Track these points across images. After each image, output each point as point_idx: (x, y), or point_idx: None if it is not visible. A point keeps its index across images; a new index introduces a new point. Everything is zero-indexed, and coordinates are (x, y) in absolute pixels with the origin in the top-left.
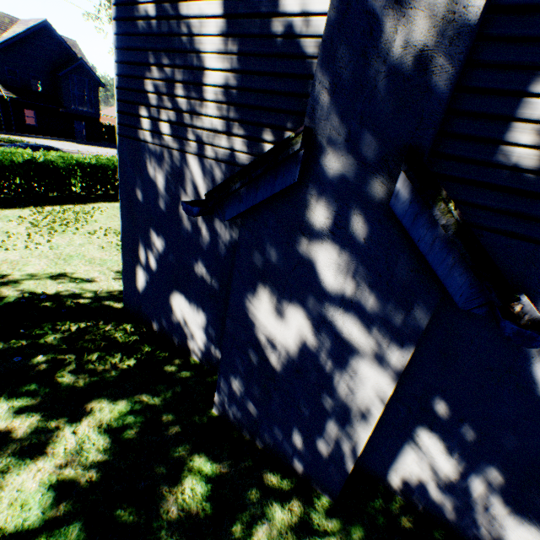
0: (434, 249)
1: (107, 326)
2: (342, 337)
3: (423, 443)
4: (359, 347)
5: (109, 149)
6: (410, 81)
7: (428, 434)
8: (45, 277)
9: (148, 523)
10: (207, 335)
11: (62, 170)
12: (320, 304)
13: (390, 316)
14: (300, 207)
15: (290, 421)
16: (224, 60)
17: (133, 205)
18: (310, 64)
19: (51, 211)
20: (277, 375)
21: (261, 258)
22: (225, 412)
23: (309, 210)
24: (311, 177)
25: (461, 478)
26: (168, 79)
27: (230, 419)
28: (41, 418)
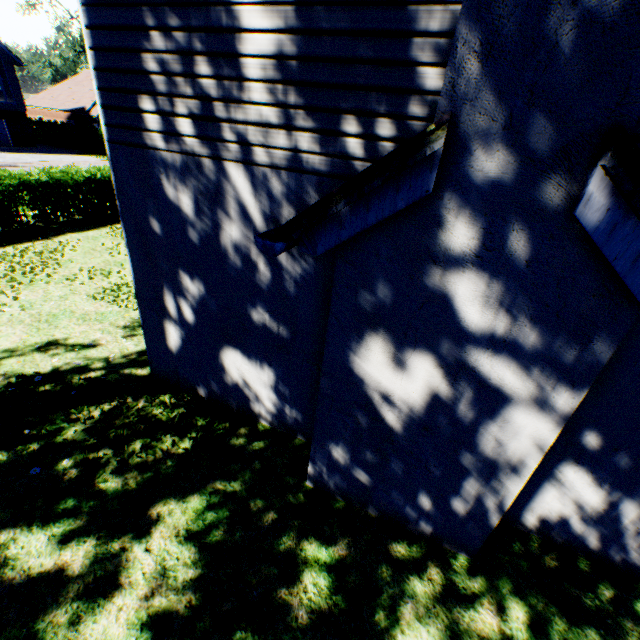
0: (637, 267)
1: (139, 403)
2: (490, 383)
3: (567, 478)
4: (513, 393)
5: (51, 156)
6: (613, 32)
7: (573, 469)
8: (29, 350)
9: (279, 638)
10: (278, 394)
11: (2, 194)
12: (458, 348)
13: (558, 354)
14: (430, 226)
15: (415, 483)
16: (273, 14)
17: (148, 240)
18: (415, 13)
19: (2, 255)
20: (396, 435)
21: (370, 299)
22: (324, 483)
23: (444, 230)
24: (448, 184)
25: (610, 508)
26: (181, 50)
27: (331, 490)
28: (98, 542)
